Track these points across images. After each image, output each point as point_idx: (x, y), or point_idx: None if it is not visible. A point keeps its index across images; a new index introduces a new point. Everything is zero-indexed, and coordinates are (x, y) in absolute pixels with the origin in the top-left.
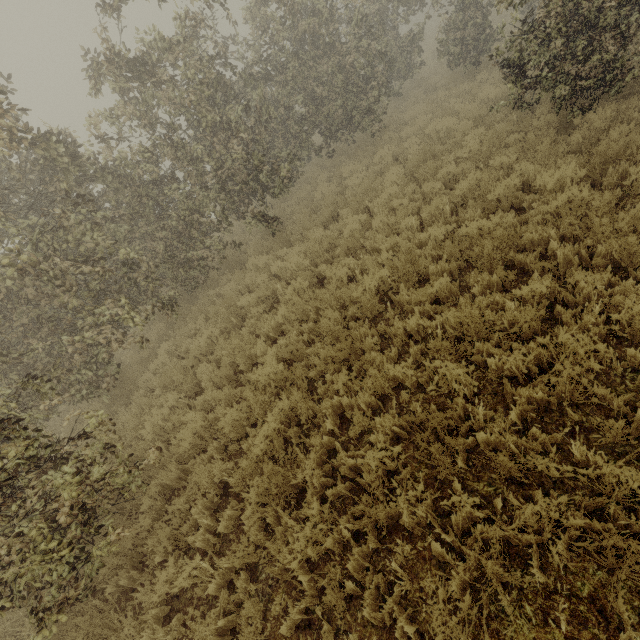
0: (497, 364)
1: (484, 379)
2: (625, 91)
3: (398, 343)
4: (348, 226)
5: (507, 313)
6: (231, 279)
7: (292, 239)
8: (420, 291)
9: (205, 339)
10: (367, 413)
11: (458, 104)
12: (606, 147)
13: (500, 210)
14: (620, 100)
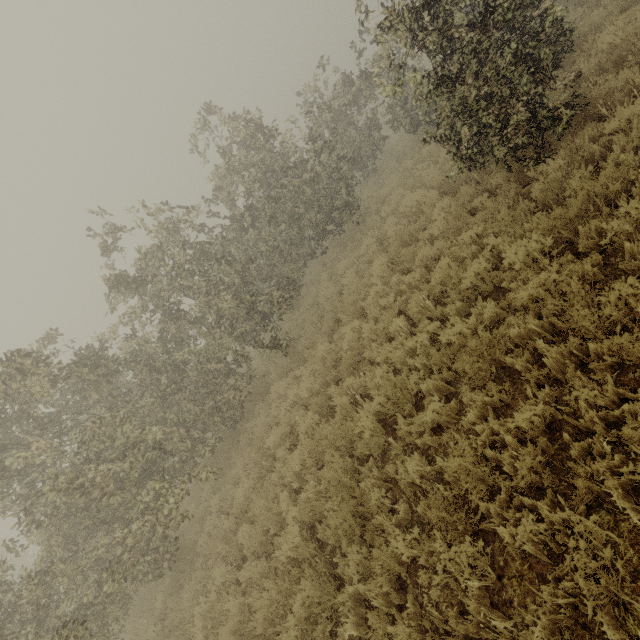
0: (510, 533)
1: (504, 550)
2: (578, 118)
3: (408, 491)
4: (345, 338)
5: (504, 457)
6: (260, 412)
7: (306, 354)
8: (416, 421)
9: (243, 492)
10: (383, 612)
11: (424, 170)
12: (564, 209)
13: (480, 297)
14: (578, 126)
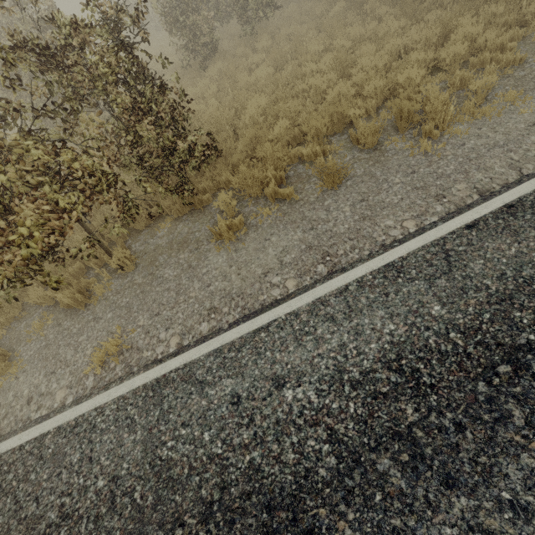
0: None
1: None
2: None
3: None
4: None
5: None
6: None
7: None
8: None
9: None
10: None
11: None
12: None
13: None
14: None
